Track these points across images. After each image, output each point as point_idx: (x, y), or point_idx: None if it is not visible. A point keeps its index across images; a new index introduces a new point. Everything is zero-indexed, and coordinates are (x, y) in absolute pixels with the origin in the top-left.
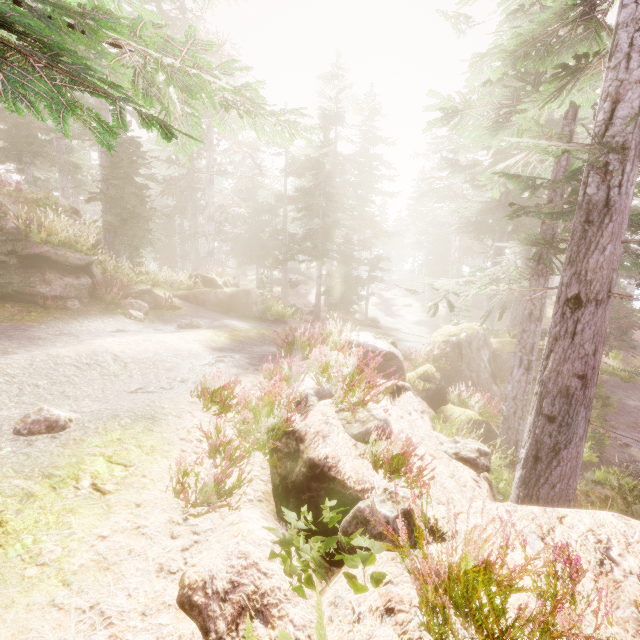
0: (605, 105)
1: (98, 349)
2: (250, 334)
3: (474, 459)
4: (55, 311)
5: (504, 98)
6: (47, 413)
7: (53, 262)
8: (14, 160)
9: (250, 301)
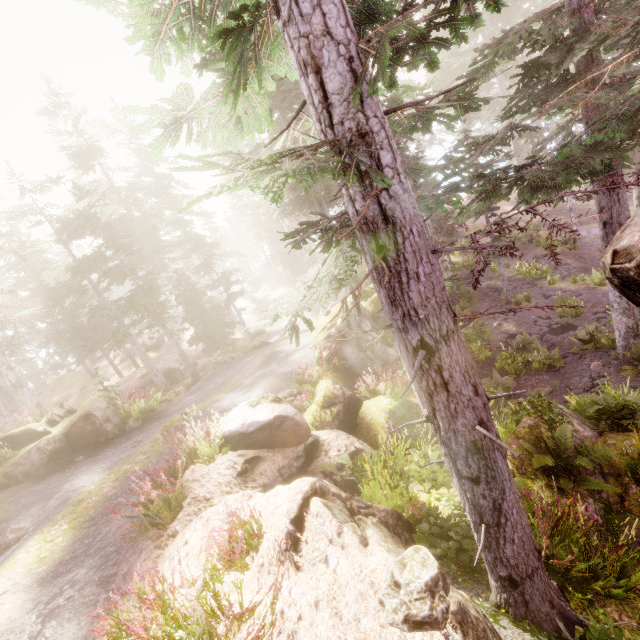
0: (311, 79)
1: None
2: (105, 491)
3: (429, 616)
4: None
5: (221, 86)
6: None
7: None
8: None
9: (97, 423)
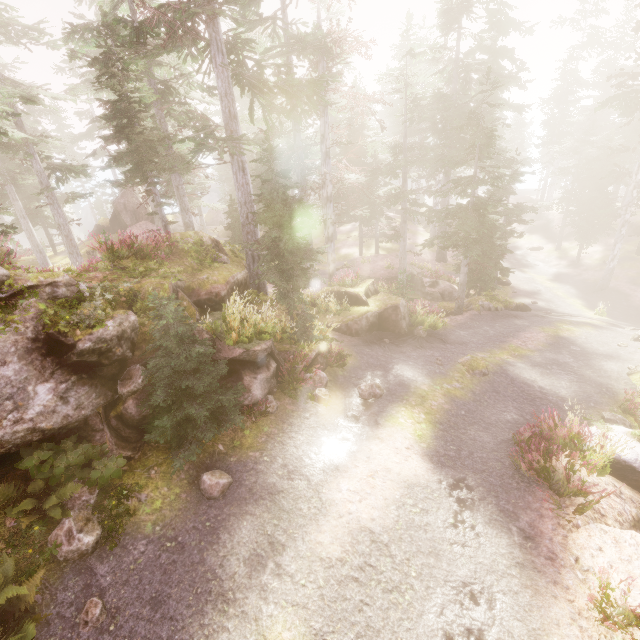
0: None
1: (352, 525)
2: (439, 401)
3: None
4: (261, 421)
5: None
6: None
7: (245, 361)
8: (140, 181)
9: (399, 317)
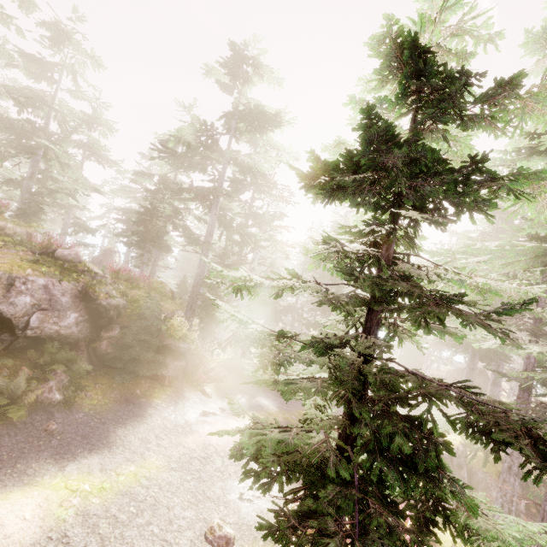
0: None
1: (206, 441)
2: (279, 419)
3: None
4: (166, 388)
5: None
6: (225, 530)
7: (171, 350)
8: (140, 247)
9: None
